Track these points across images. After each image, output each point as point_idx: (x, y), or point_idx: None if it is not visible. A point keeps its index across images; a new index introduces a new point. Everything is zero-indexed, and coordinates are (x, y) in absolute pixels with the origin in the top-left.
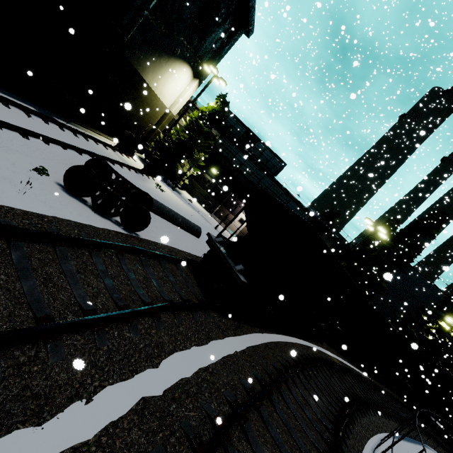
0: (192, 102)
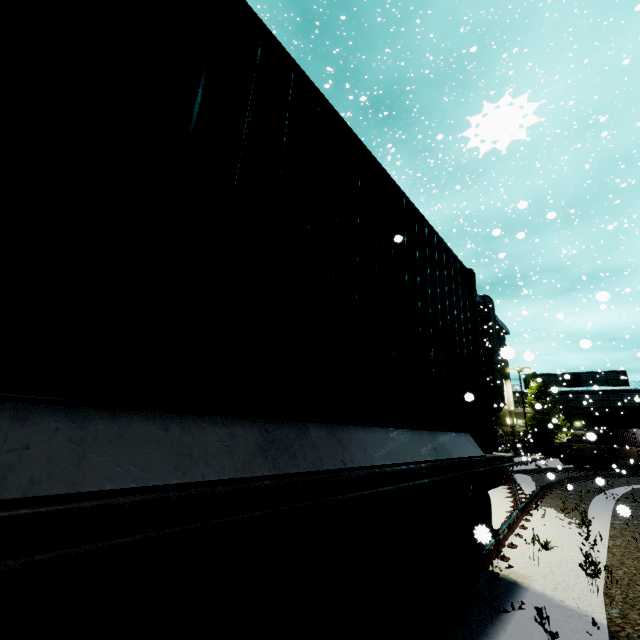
0: (521, 394)
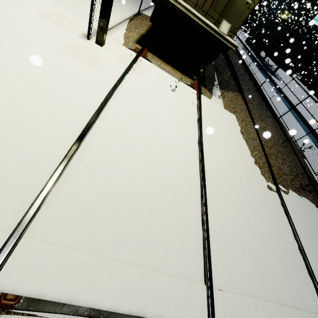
0: None
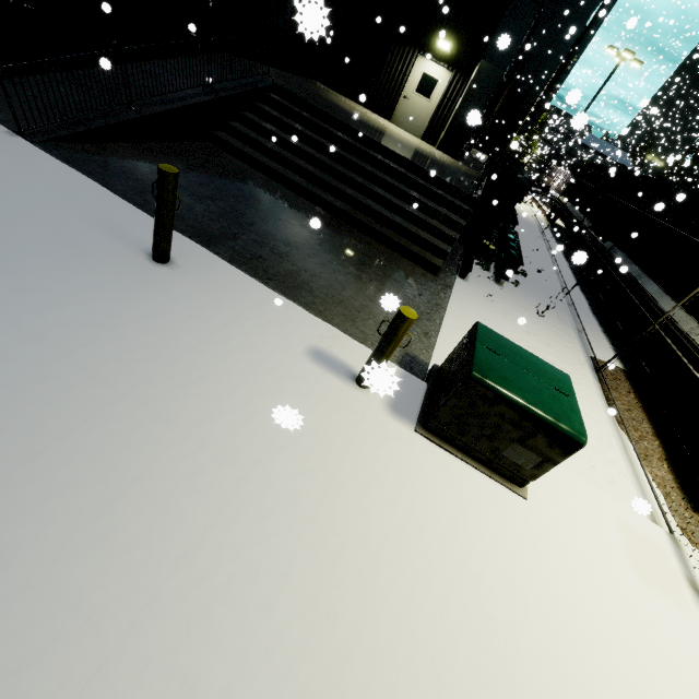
0: None
